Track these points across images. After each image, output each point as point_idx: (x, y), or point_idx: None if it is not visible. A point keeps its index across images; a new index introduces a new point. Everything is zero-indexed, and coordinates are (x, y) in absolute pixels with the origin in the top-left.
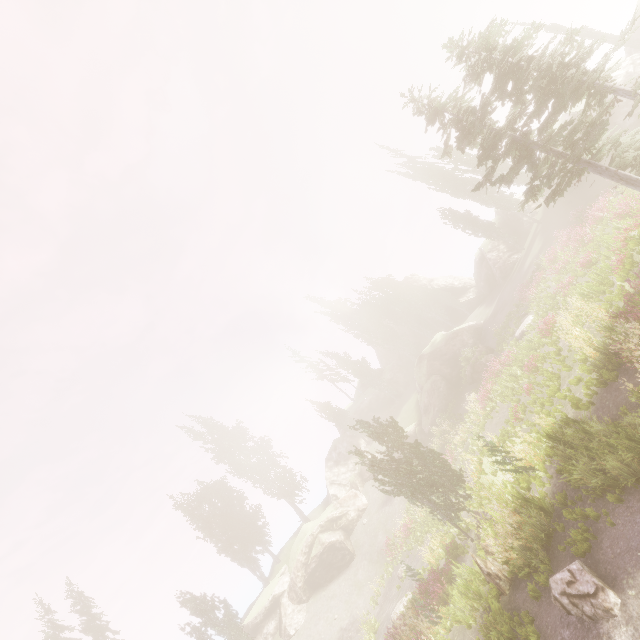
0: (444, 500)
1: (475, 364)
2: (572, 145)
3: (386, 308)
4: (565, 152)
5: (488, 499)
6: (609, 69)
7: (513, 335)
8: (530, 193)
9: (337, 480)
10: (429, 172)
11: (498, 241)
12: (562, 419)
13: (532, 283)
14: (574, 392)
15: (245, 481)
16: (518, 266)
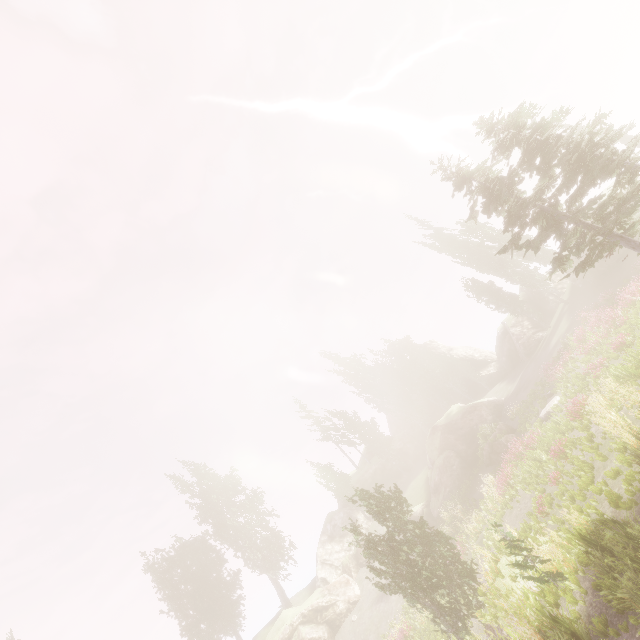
0: (450, 604)
1: (494, 443)
2: (602, 218)
3: (401, 372)
4: (595, 225)
5: (505, 611)
6: (639, 152)
7: (537, 415)
8: (558, 262)
9: (329, 559)
10: (454, 243)
11: (522, 317)
12: (598, 518)
13: (559, 362)
14: (611, 487)
15: (227, 544)
16: (543, 344)
